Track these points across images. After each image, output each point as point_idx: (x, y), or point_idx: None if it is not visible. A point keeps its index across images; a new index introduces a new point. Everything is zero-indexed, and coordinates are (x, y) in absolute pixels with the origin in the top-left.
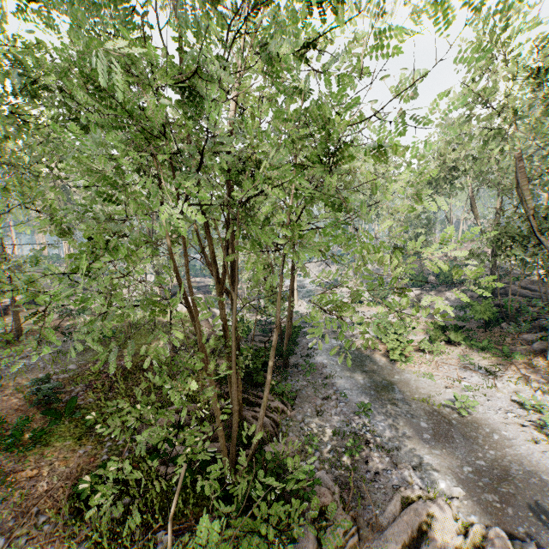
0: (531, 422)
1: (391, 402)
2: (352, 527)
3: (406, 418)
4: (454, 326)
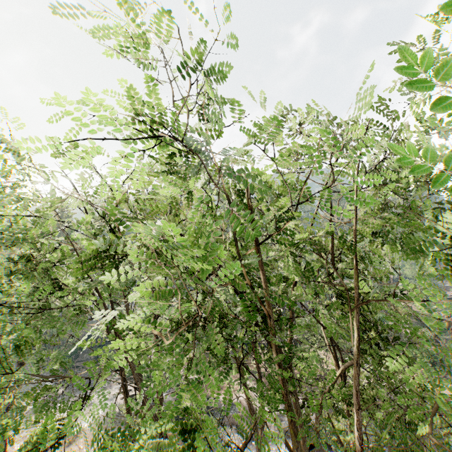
0: None
1: None
2: None
3: None
4: None
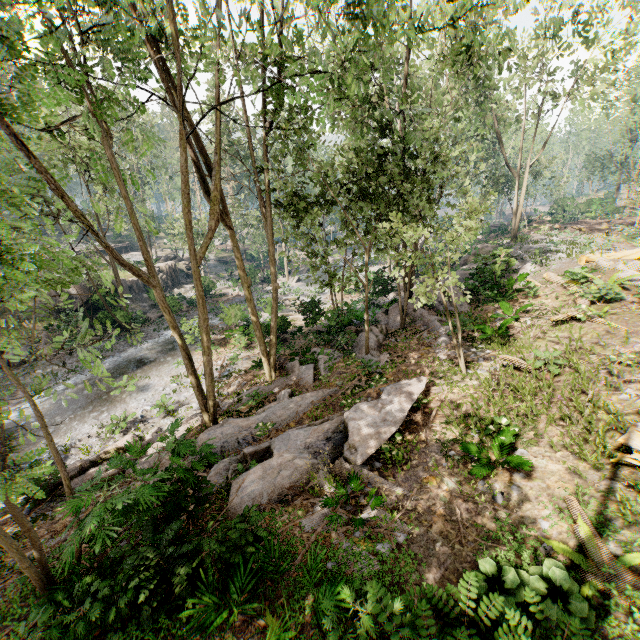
0: (141, 417)
1: (114, 373)
2: None
3: (92, 384)
4: (268, 323)
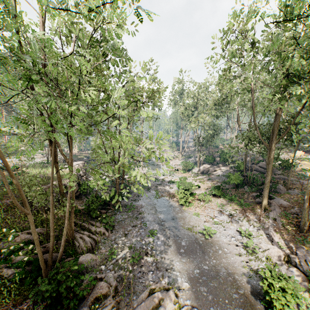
0: (242, 243)
1: (170, 230)
2: (112, 308)
3: (175, 239)
4: (218, 187)
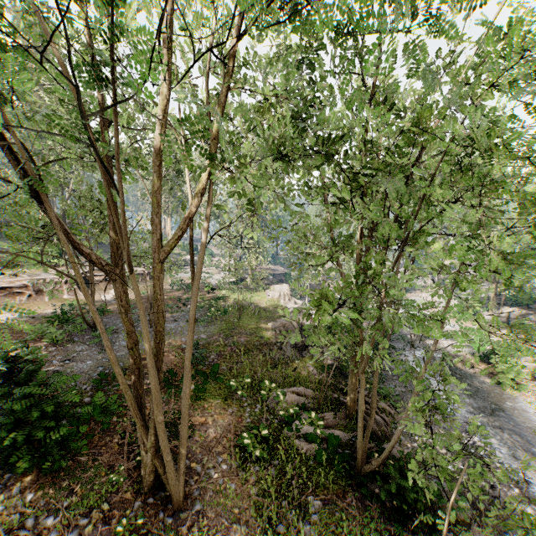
0: None
1: (508, 430)
2: None
3: (530, 451)
4: None
